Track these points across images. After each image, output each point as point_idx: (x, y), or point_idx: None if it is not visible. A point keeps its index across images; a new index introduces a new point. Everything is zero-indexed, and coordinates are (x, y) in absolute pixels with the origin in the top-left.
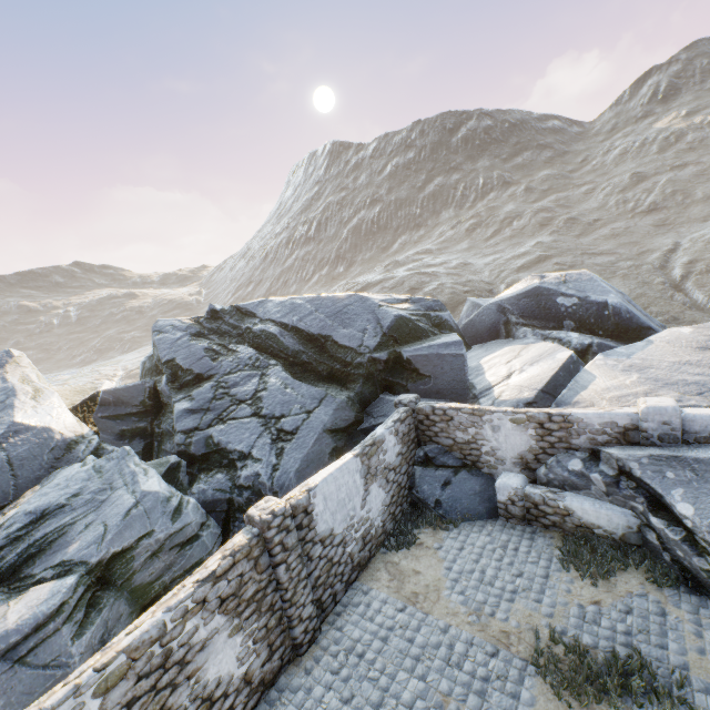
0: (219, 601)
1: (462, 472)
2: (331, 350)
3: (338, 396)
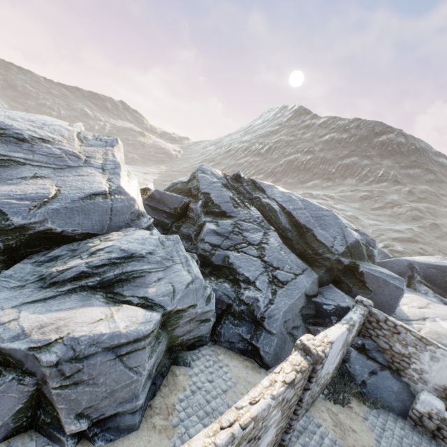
0: (285, 402)
1: (386, 370)
2: (308, 238)
3: (314, 274)
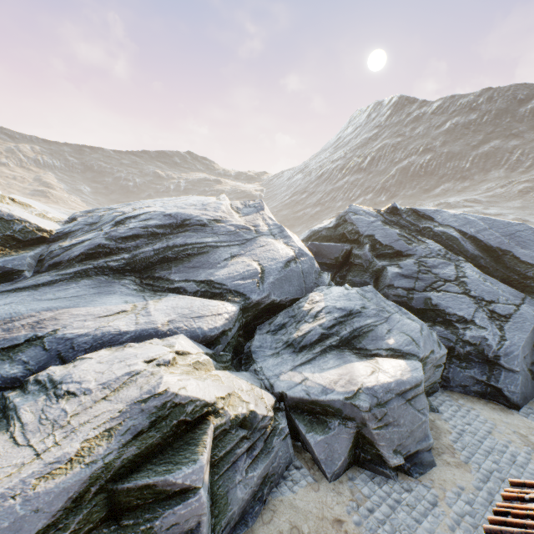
0: None
1: None
2: (507, 262)
3: None
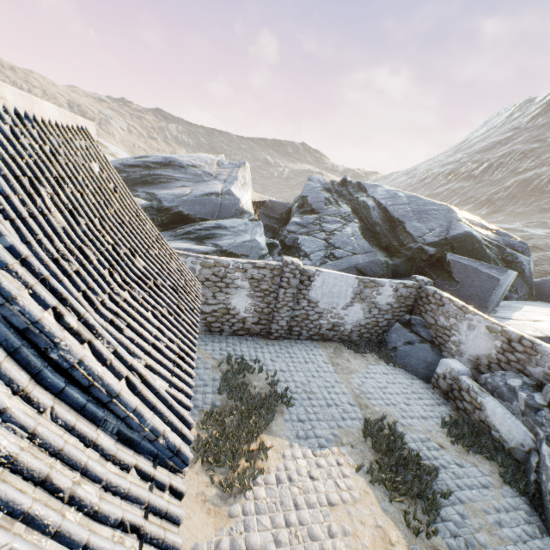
0: (251, 277)
1: (426, 344)
2: (398, 231)
3: (379, 256)
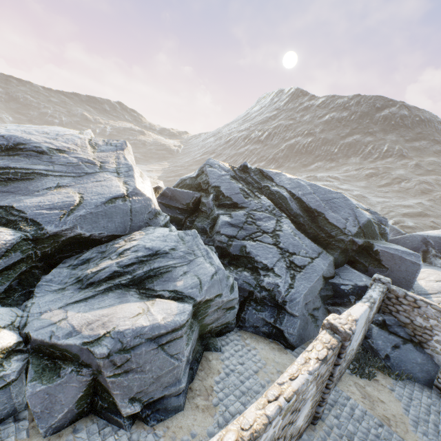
0: (319, 377)
1: (409, 344)
2: (320, 222)
3: (330, 256)
